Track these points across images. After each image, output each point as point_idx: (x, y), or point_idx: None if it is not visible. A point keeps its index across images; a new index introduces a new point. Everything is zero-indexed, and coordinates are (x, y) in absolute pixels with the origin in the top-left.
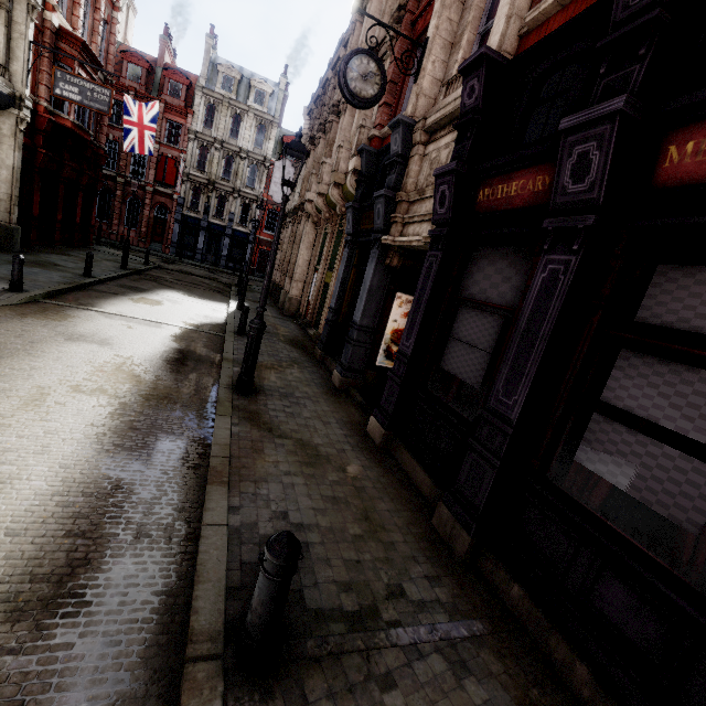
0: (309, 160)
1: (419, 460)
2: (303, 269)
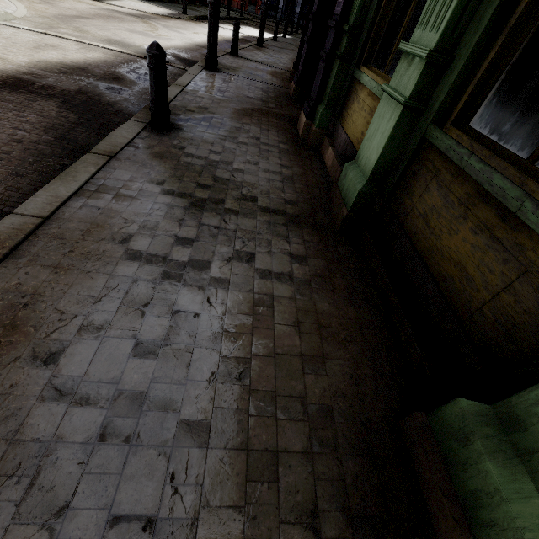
0: None
1: None
2: None
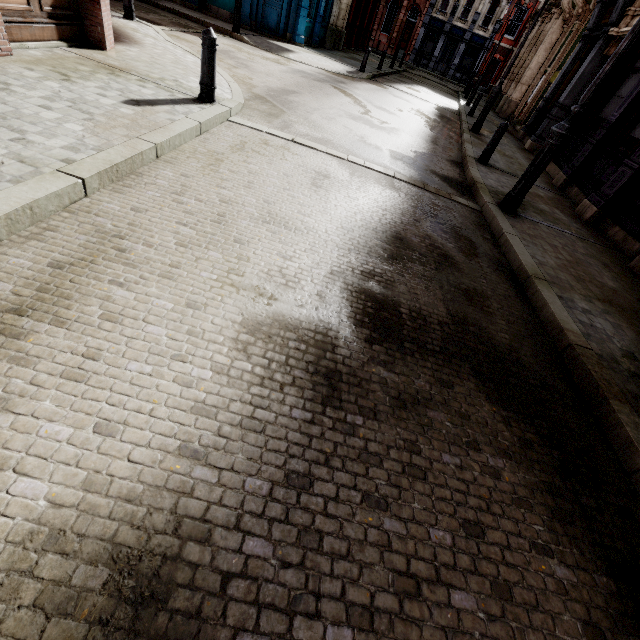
0: None
1: (560, 166)
2: (533, 72)
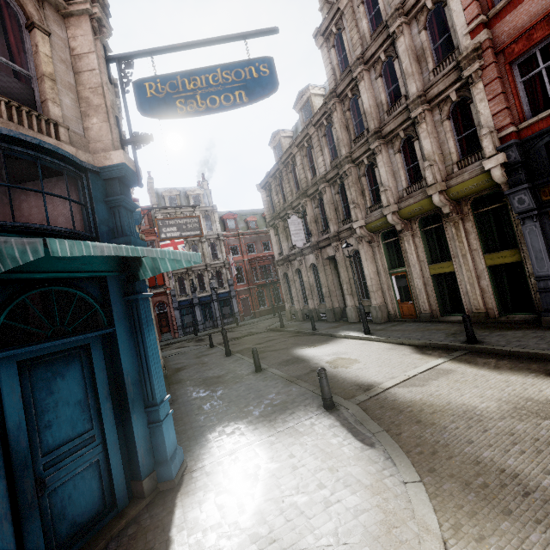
0: (308, 208)
1: None
2: (376, 279)
